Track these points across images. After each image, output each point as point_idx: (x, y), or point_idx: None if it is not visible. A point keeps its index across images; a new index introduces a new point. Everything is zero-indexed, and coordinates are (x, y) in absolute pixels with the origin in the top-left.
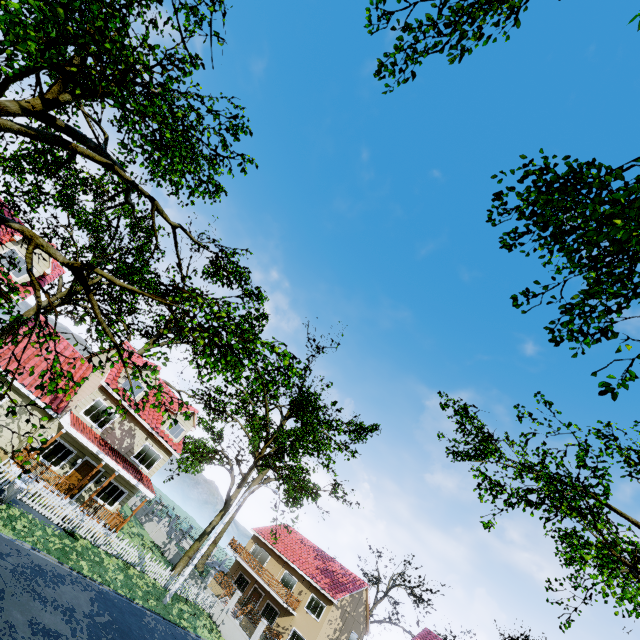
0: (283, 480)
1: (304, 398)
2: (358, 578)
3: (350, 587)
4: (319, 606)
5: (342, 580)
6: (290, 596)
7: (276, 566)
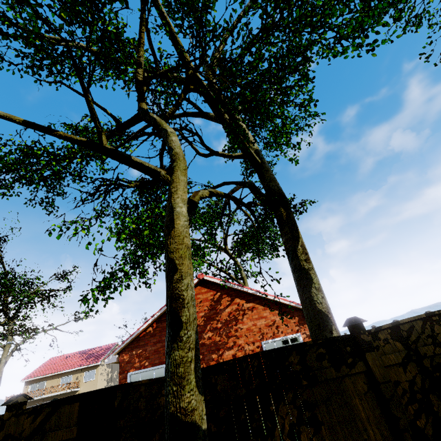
0: (19, 335)
1: (2, 279)
2: (111, 344)
3: (106, 351)
4: (92, 373)
5: (101, 352)
6: (70, 384)
7: (53, 382)
